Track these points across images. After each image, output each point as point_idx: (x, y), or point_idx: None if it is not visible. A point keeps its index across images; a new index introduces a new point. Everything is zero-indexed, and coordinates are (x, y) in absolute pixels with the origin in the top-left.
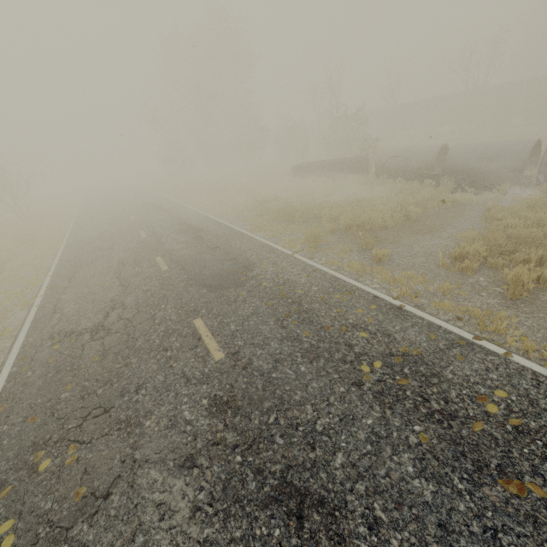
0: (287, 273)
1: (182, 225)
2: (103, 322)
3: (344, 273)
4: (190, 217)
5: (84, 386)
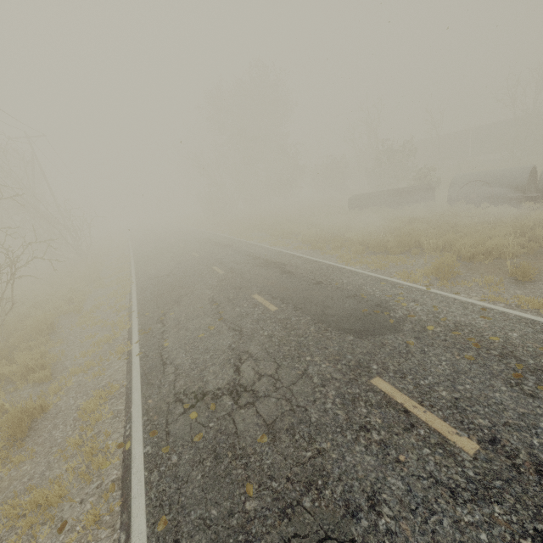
0: (447, 312)
1: (257, 259)
2: (239, 380)
3: (525, 312)
4: (259, 252)
5: (273, 490)
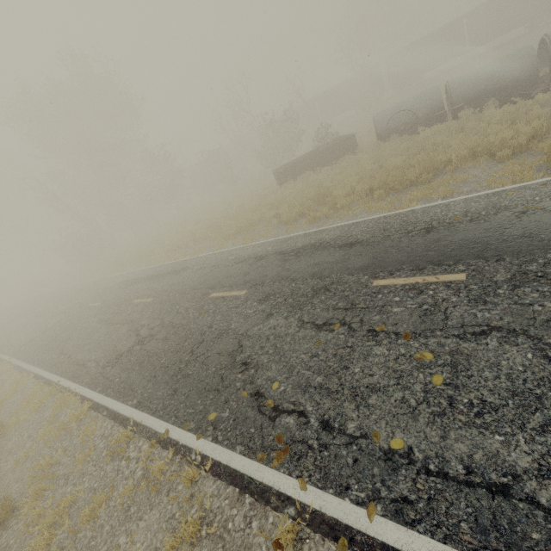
0: None
1: (265, 258)
2: None
3: None
4: (246, 253)
5: None
